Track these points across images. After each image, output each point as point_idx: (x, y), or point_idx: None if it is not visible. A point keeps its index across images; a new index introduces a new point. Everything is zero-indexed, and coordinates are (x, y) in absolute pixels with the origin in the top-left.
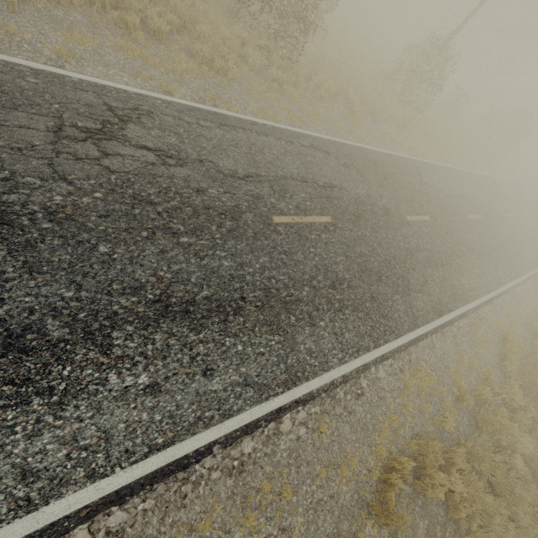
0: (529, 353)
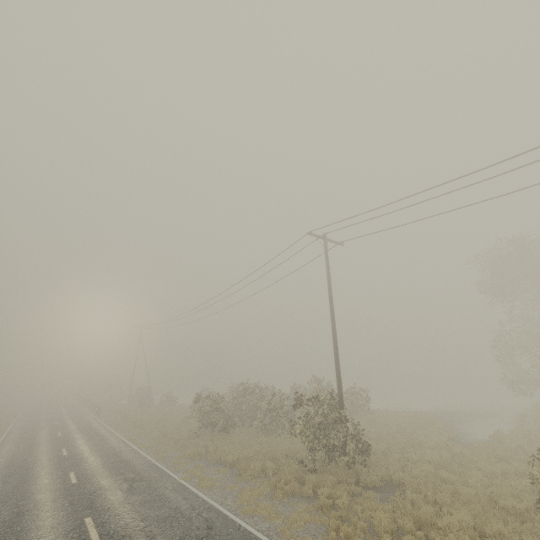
0: None
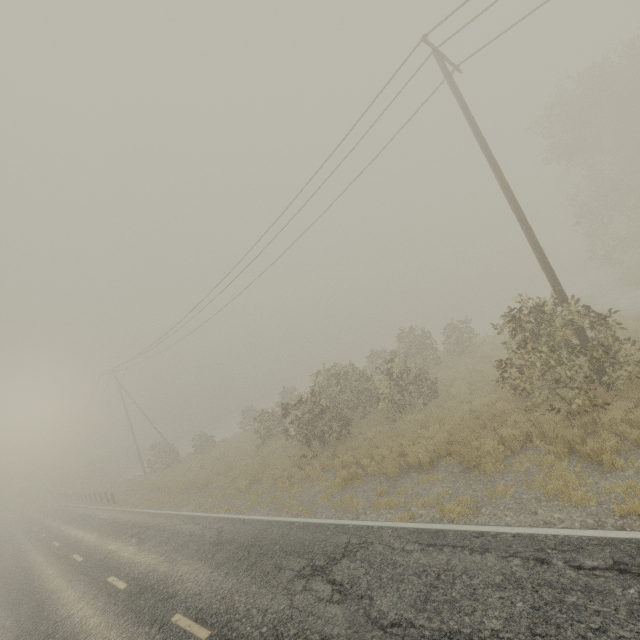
0: None
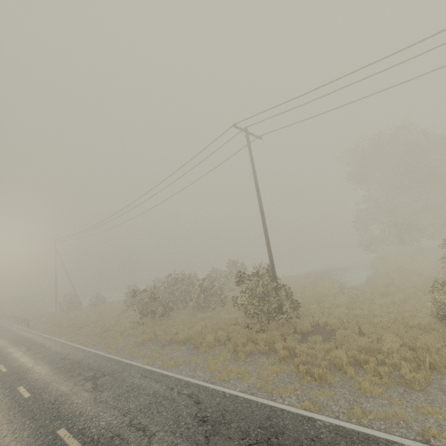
0: None
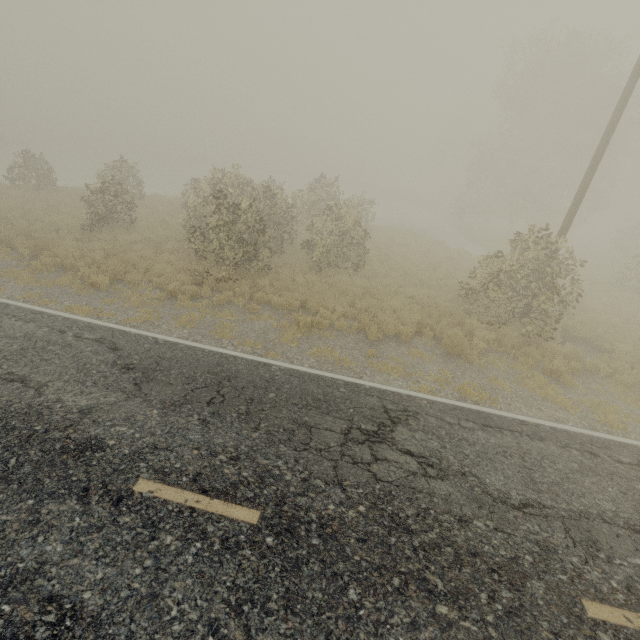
0: None
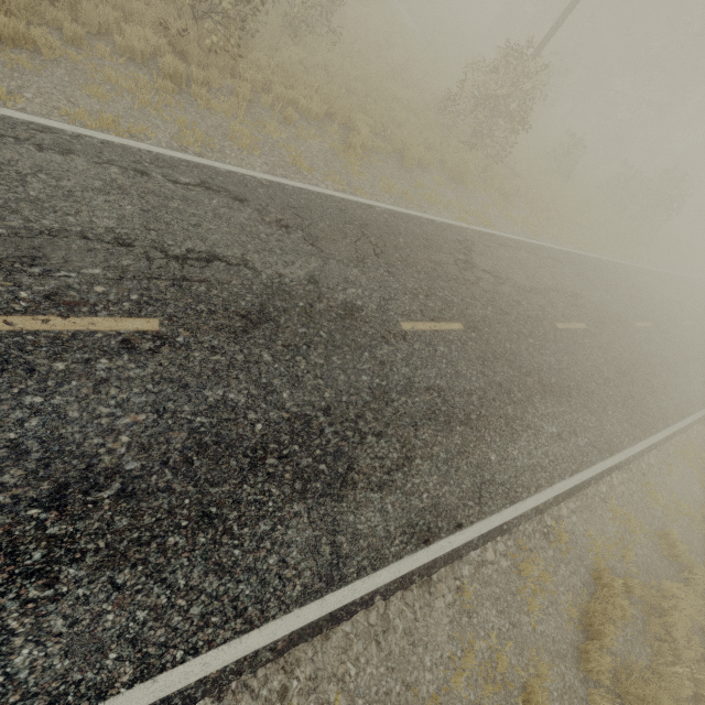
0: (654, 606)
